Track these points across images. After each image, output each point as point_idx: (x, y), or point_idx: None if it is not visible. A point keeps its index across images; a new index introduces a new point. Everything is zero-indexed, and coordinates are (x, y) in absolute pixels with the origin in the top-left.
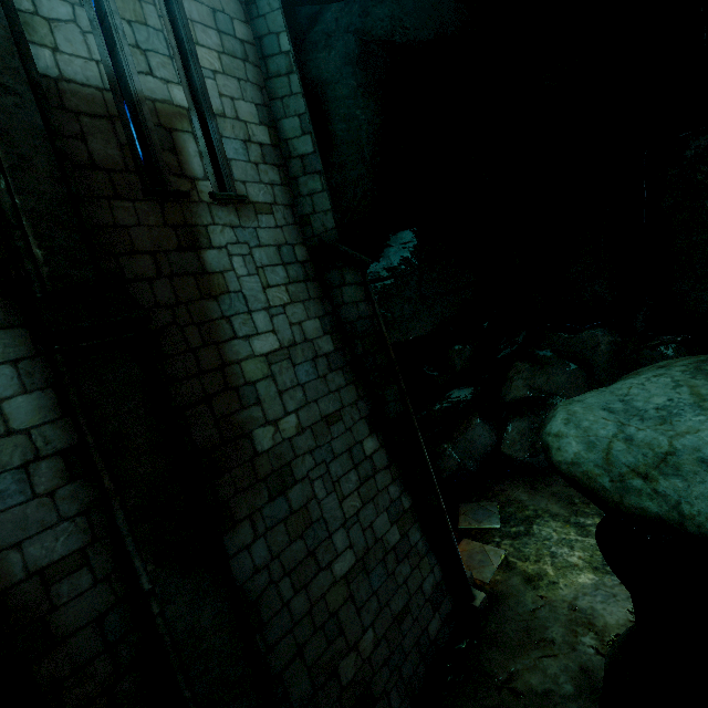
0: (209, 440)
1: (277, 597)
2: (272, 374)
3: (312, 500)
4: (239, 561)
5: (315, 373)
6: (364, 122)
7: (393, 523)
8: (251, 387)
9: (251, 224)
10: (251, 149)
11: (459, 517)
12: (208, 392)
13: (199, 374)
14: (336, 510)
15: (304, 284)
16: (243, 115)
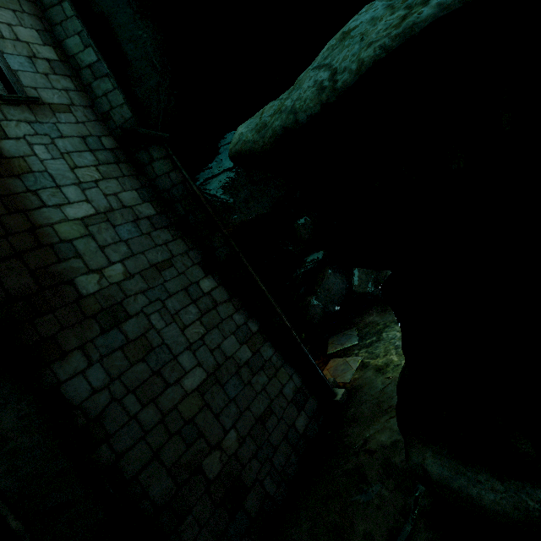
0: (25, 288)
1: (122, 412)
2: (91, 234)
3: (150, 330)
4: (73, 385)
5: (138, 231)
6: (147, 39)
7: (242, 344)
8: (68, 244)
9: (49, 120)
10: (38, 63)
11: (328, 346)
12: (19, 249)
13: (6, 236)
14: (179, 337)
15: (116, 166)
16: (24, 37)
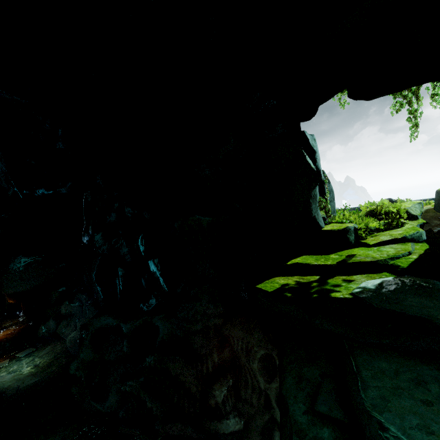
0: None
1: None
2: None
3: None
4: None
5: None
6: None
7: None
8: None
9: None
10: None
11: (22, 351)
12: None
13: None
14: None
15: None
16: None
